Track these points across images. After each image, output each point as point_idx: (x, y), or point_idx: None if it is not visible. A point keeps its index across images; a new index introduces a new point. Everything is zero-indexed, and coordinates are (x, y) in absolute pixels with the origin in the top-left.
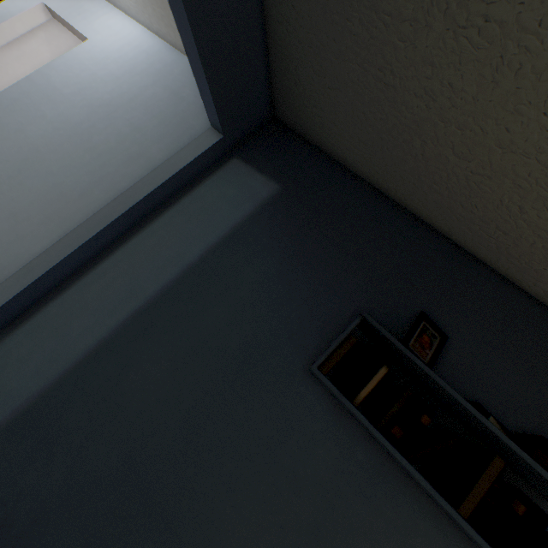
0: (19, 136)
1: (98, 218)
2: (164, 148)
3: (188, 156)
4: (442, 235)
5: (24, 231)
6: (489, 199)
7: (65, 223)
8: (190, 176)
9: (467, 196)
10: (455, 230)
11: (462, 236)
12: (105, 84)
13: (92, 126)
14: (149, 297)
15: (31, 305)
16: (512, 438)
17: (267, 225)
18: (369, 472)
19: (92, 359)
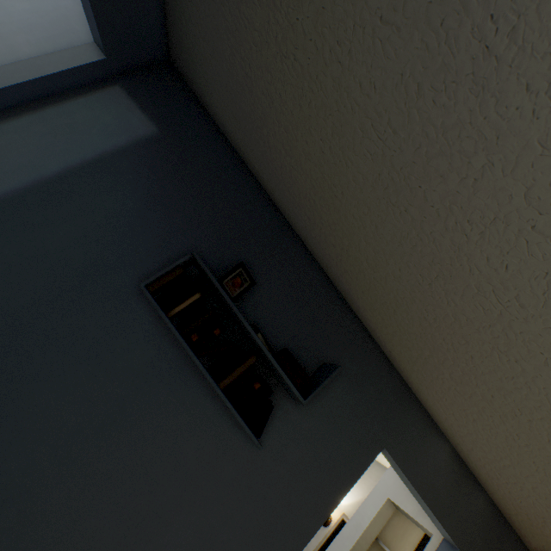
0: None
1: None
2: (34, 42)
3: (61, 64)
4: (280, 211)
5: None
6: (301, 190)
7: None
8: (61, 87)
9: (291, 185)
10: (287, 210)
11: (290, 215)
12: None
13: None
14: None
15: None
16: (270, 348)
17: (137, 163)
18: (175, 368)
19: None
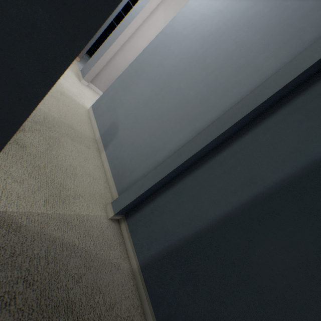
0: (159, 68)
1: (224, 119)
2: (270, 55)
3: (314, 54)
4: None
5: (166, 128)
6: None
7: (191, 122)
8: (307, 75)
9: None
10: None
11: None
12: (211, 19)
13: (204, 51)
14: (268, 186)
15: (174, 176)
16: None
17: None
18: None
19: (220, 226)
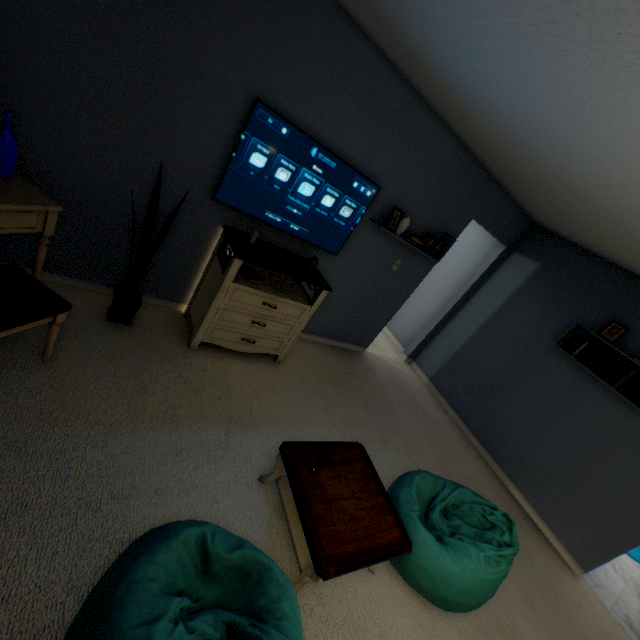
0: None
1: (456, 295)
2: (476, 254)
3: (490, 260)
4: (639, 278)
5: (426, 302)
6: (639, 268)
7: (440, 296)
8: (492, 268)
9: (632, 266)
10: None
11: None
12: None
13: None
14: (482, 323)
15: (437, 329)
16: None
17: (534, 285)
18: (586, 382)
19: (464, 346)
